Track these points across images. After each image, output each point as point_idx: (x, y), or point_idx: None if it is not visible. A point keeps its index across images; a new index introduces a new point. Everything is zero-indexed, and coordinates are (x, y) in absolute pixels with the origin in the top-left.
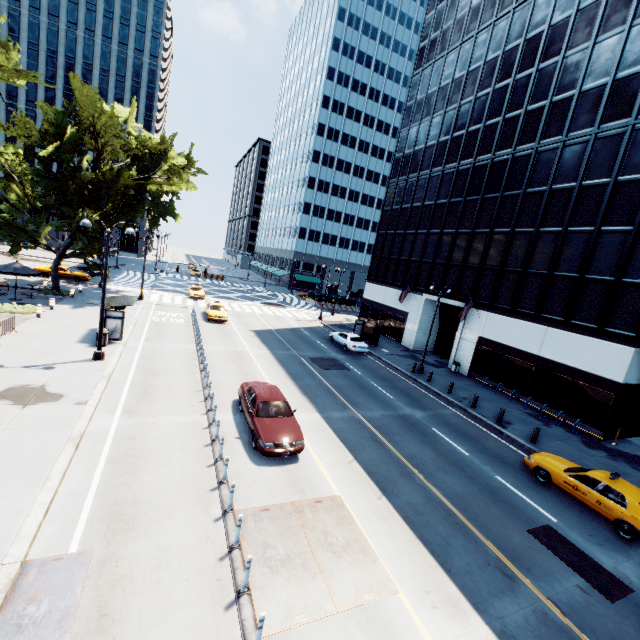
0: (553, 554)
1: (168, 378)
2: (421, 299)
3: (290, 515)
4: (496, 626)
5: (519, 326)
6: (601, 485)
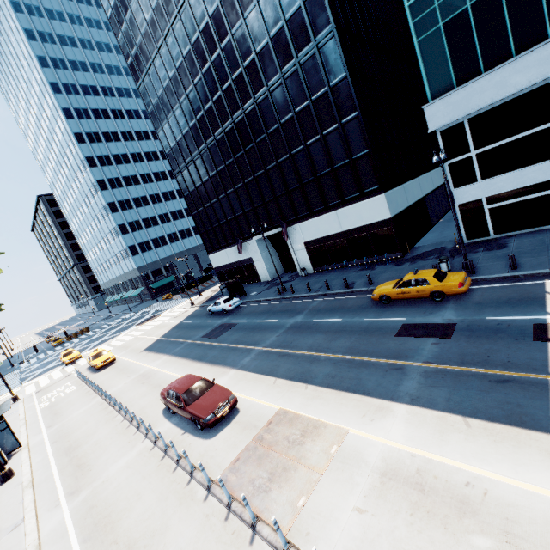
0: (413, 337)
1: (92, 439)
2: (253, 242)
3: (256, 448)
4: (407, 400)
5: (321, 220)
6: (413, 281)
